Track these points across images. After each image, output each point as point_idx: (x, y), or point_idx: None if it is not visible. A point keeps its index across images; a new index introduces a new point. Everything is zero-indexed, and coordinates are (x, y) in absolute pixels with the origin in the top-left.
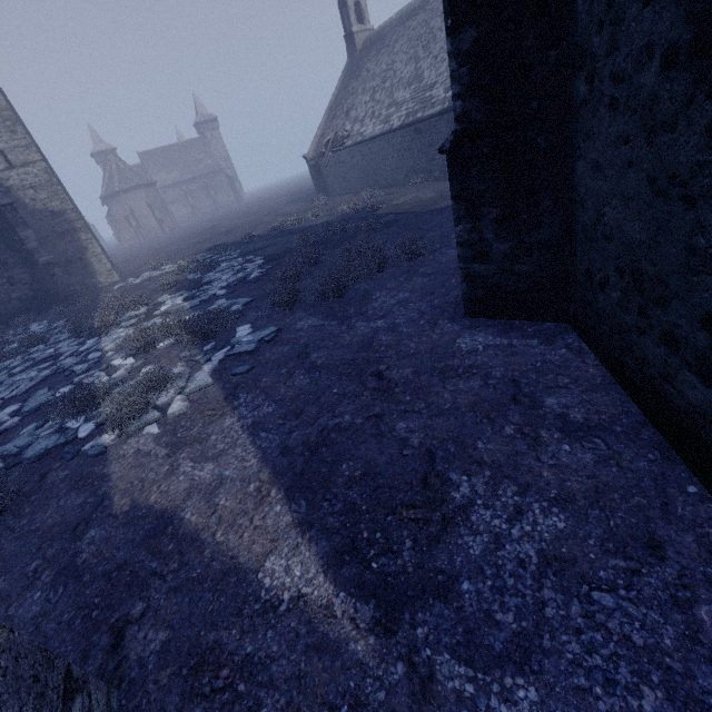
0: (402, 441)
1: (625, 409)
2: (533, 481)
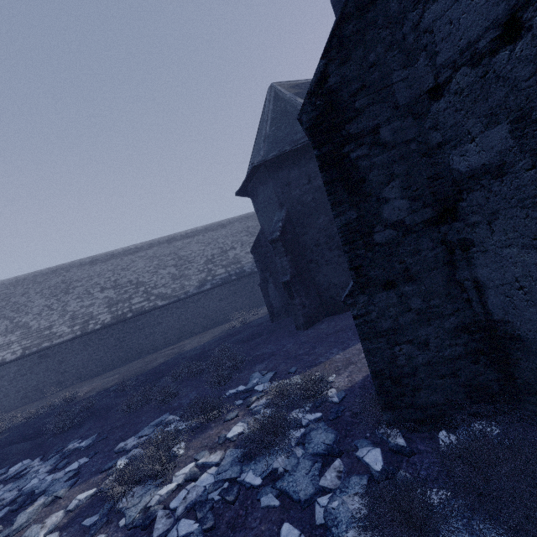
0: None
1: None
2: None
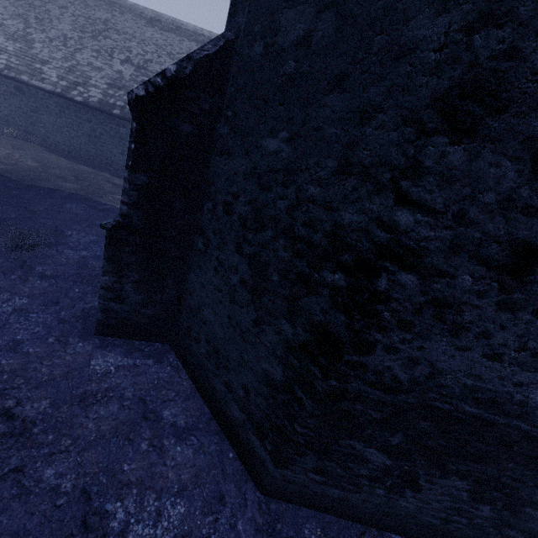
0: (53, 490)
1: (203, 411)
2: (164, 484)
